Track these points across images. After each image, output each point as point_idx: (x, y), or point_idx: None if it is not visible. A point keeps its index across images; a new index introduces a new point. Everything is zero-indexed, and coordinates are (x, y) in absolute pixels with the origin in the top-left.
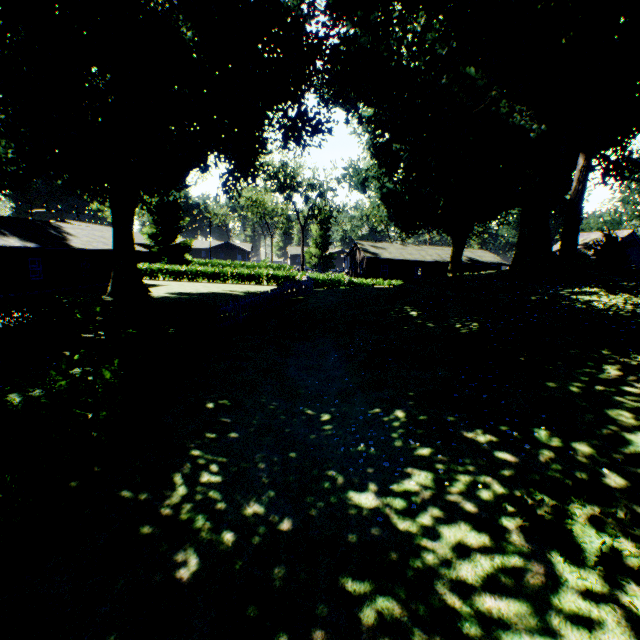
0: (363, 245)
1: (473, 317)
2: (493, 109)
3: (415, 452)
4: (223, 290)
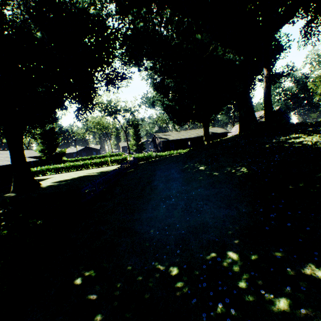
0: (158, 135)
1: (239, 163)
2: (214, 53)
3: (274, 307)
4: (86, 173)
